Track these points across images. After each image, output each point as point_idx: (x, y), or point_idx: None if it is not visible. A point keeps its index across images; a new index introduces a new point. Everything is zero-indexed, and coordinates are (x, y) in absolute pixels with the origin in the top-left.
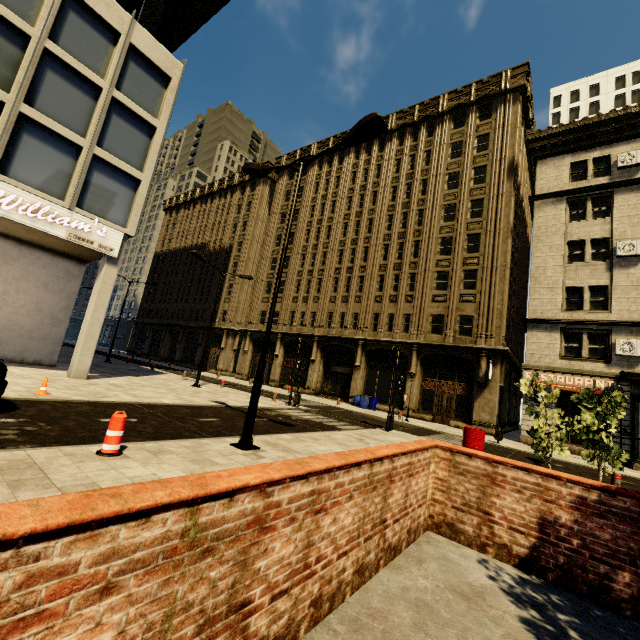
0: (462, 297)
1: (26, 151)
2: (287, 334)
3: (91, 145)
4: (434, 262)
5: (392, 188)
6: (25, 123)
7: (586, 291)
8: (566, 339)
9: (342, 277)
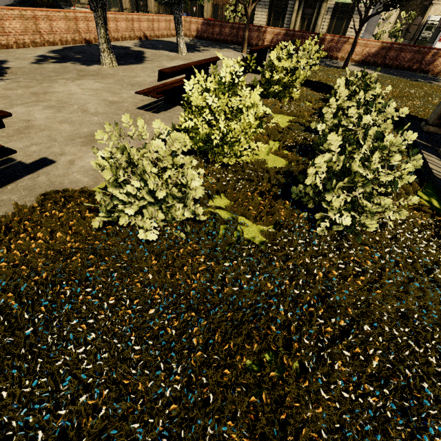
0: None
1: None
2: None
3: None
4: None
5: None
6: None
7: None
8: None
9: None
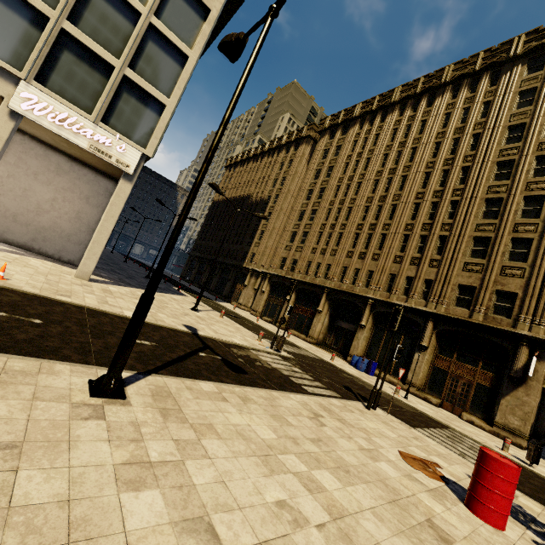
0: (505, 269)
1: (65, 66)
2: (300, 281)
3: (123, 66)
4: (473, 225)
5: (435, 144)
6: (67, 40)
7: None
8: None
9: (363, 233)
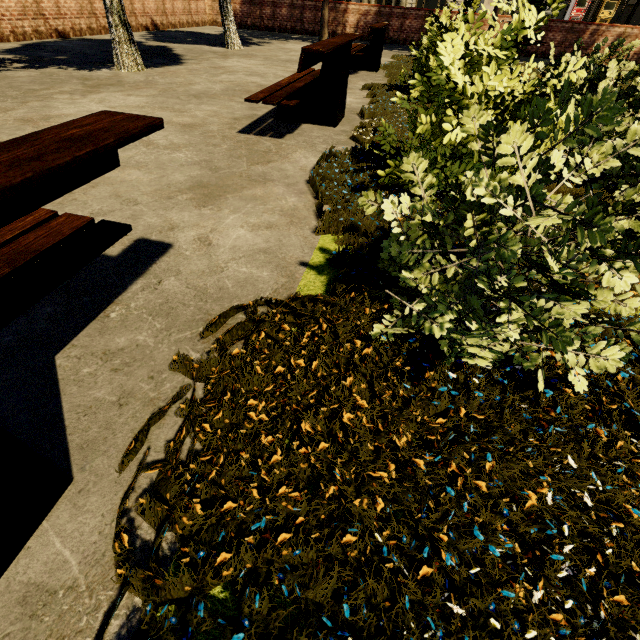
0: None
1: None
2: None
3: None
4: None
5: None
6: None
7: None
8: None
9: None
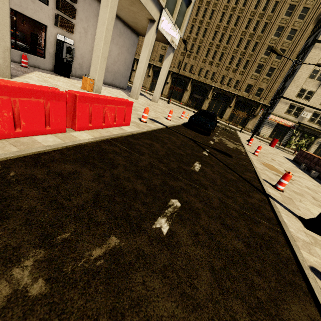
0: (263, 79)
1: None
2: (176, 73)
3: None
4: (260, 58)
5: None
6: None
7: (307, 91)
8: (290, 107)
9: (212, 49)
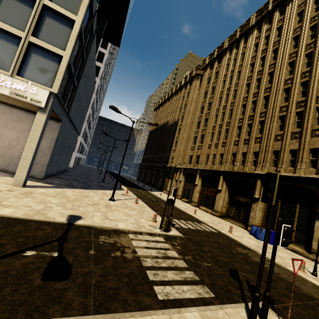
0: None
1: None
2: (203, 170)
3: (28, 36)
4: None
5: (293, 38)
6: None
7: None
8: None
9: (244, 124)
